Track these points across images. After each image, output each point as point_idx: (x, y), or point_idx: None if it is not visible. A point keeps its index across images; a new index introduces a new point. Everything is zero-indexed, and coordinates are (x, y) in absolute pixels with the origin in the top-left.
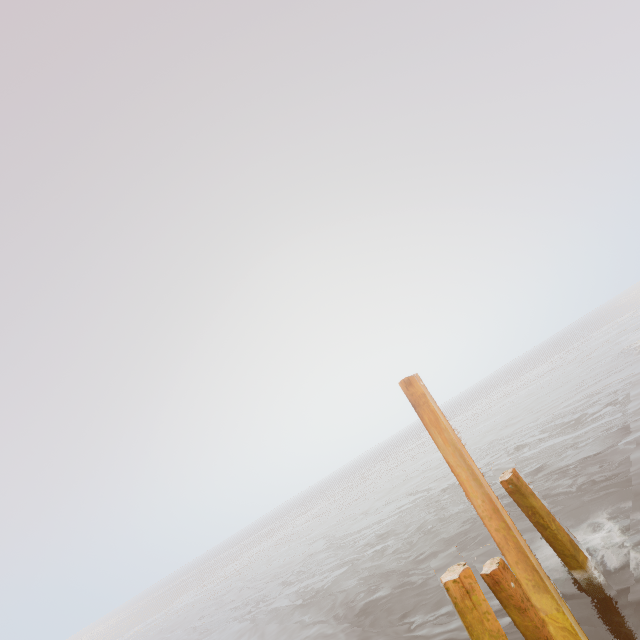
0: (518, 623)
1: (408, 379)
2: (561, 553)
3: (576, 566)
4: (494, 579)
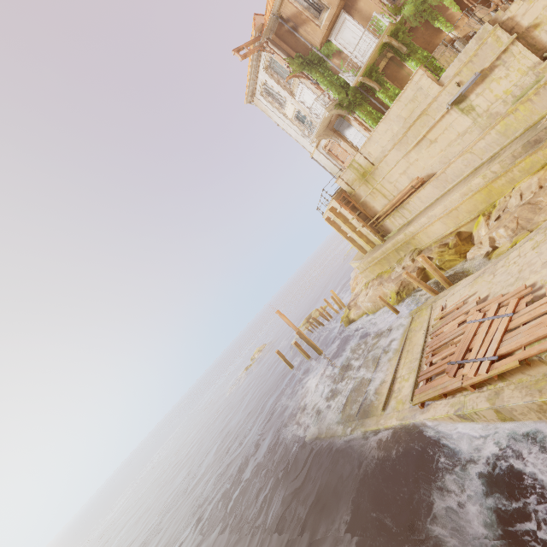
0: (300, 349)
1: (278, 310)
2: (289, 365)
3: (292, 366)
4: (296, 343)
